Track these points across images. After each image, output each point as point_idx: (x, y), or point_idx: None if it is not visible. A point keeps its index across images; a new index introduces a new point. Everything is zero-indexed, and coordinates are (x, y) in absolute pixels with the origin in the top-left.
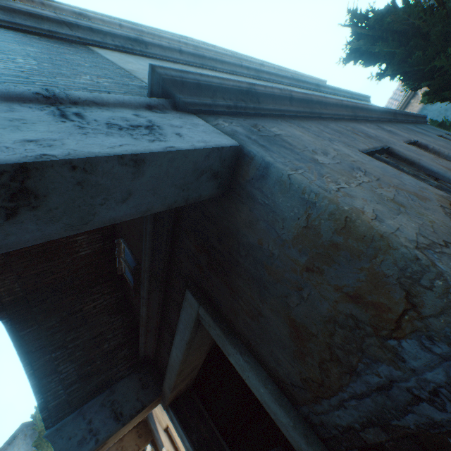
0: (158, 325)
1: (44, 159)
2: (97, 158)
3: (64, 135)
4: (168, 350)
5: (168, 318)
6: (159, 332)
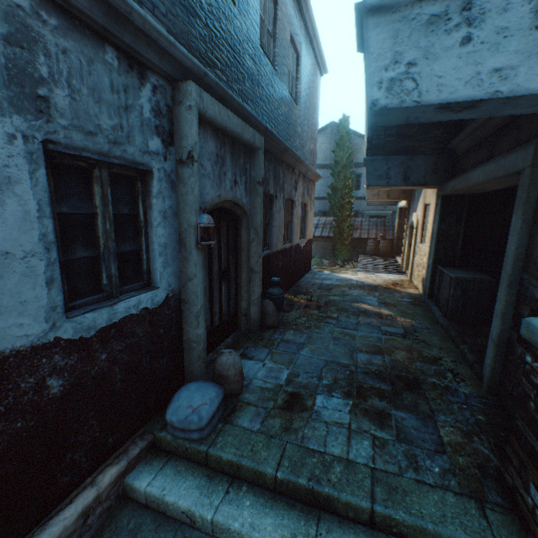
0: (484, 137)
1: (494, 97)
2: (527, 95)
3: (522, 59)
4: (474, 163)
5: (498, 142)
6: (480, 142)
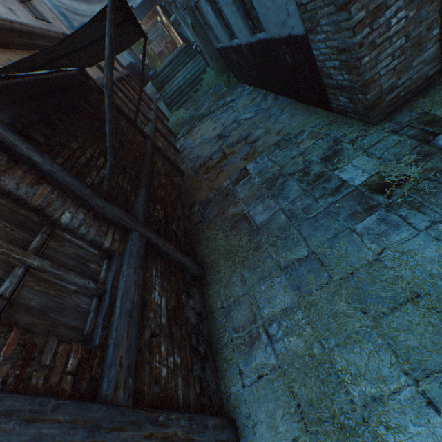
0: None
1: None
2: None
3: None
4: None
5: None
6: None
